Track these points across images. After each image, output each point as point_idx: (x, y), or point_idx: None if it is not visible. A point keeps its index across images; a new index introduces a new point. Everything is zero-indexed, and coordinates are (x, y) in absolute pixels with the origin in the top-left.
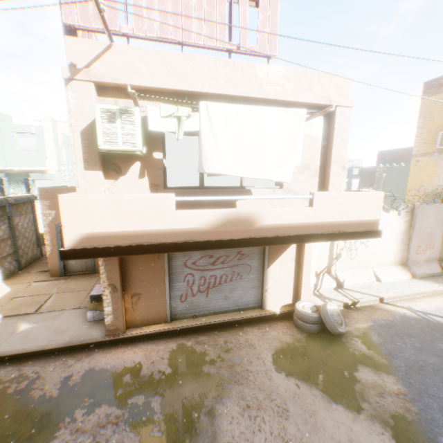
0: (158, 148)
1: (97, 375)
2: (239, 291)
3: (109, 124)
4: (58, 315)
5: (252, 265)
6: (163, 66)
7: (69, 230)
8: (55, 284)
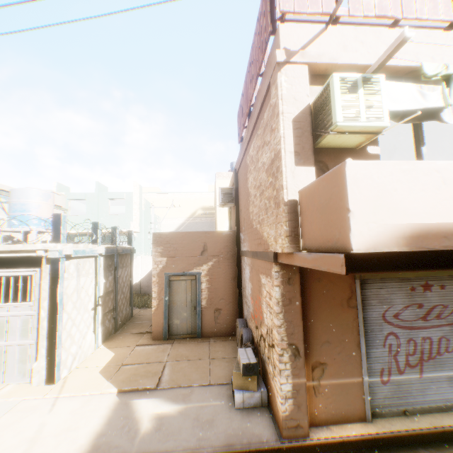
0: (372, 141)
1: None
2: None
3: (348, 96)
4: (186, 393)
5: None
6: (381, 44)
7: (358, 220)
8: (161, 349)
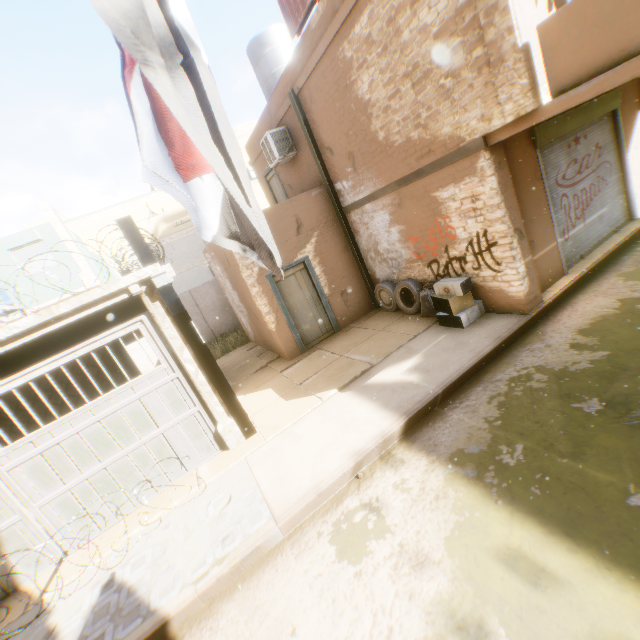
0: None
1: (602, 327)
2: (607, 205)
3: None
4: (407, 351)
5: (609, 161)
6: None
7: None
8: (317, 356)
